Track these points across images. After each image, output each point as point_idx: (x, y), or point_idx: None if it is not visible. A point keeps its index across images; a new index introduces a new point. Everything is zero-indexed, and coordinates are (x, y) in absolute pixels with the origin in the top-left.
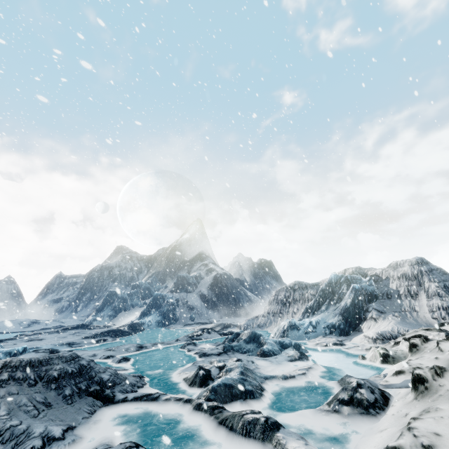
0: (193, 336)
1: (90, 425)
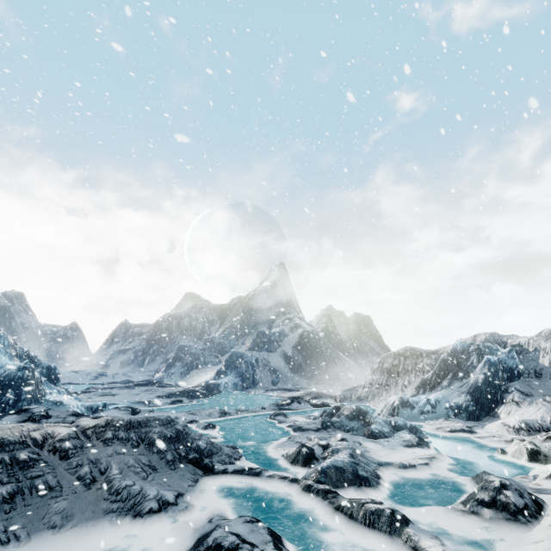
0: (281, 405)
1: (197, 494)
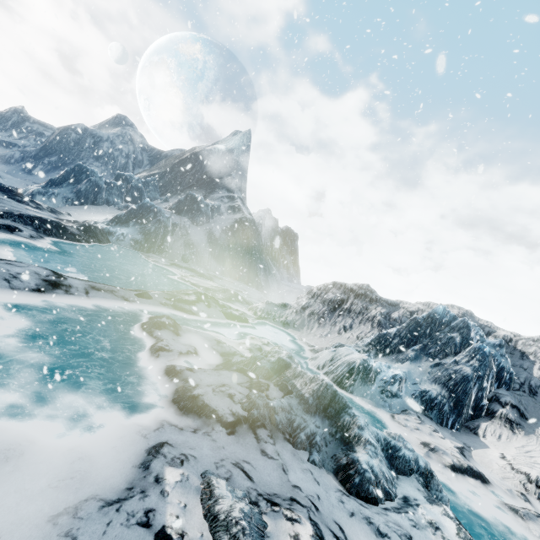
0: (178, 300)
1: None
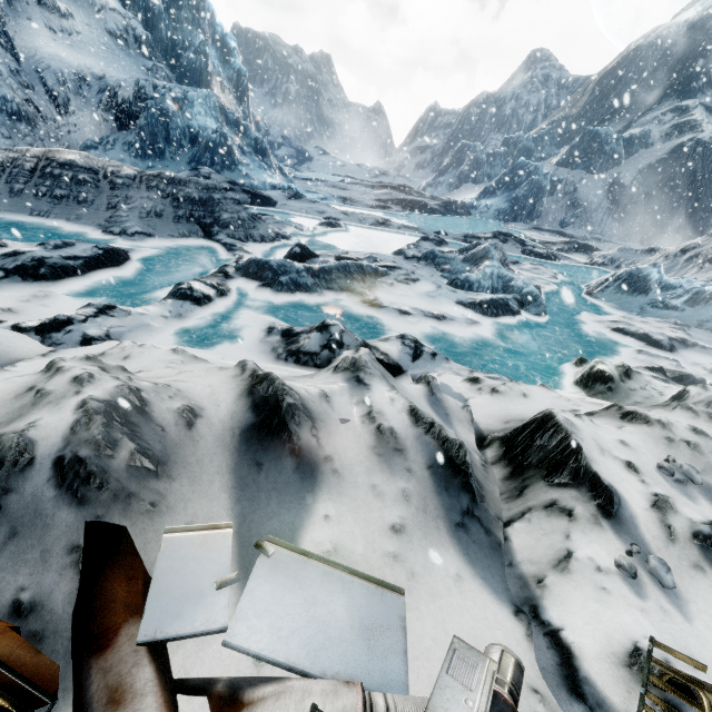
0: (471, 237)
1: (167, 242)
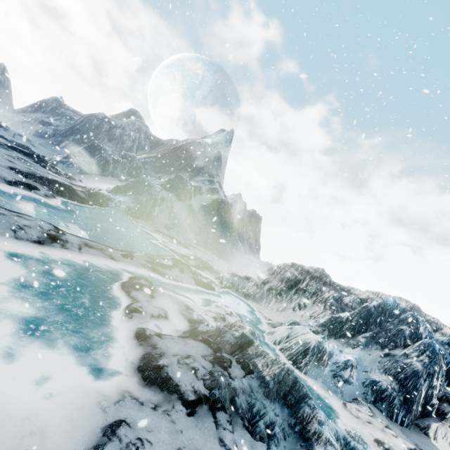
0: (157, 263)
1: None
